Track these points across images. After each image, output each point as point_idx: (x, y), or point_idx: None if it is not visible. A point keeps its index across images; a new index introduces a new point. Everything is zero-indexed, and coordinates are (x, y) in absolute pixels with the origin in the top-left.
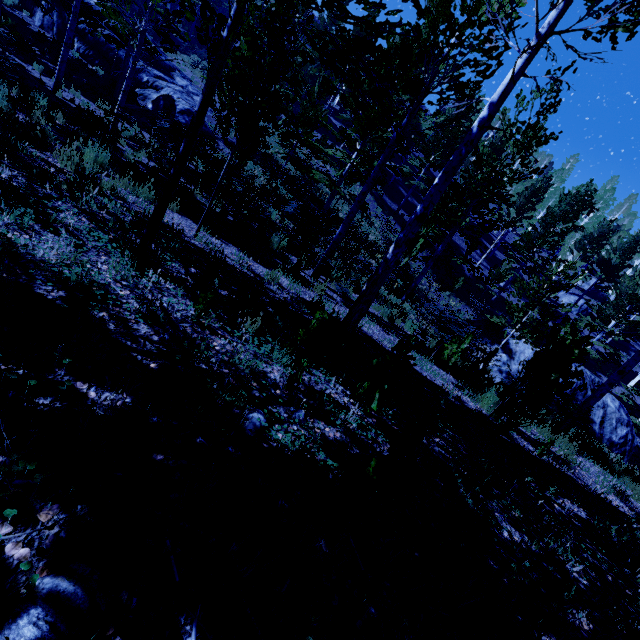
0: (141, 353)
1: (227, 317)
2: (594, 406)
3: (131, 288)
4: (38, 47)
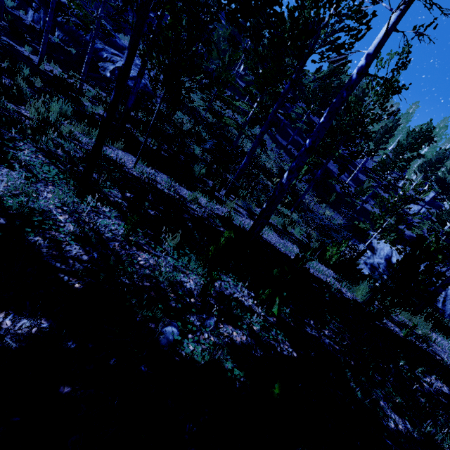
0: (68, 273)
1: (153, 233)
2: None
3: (71, 213)
4: (29, 35)
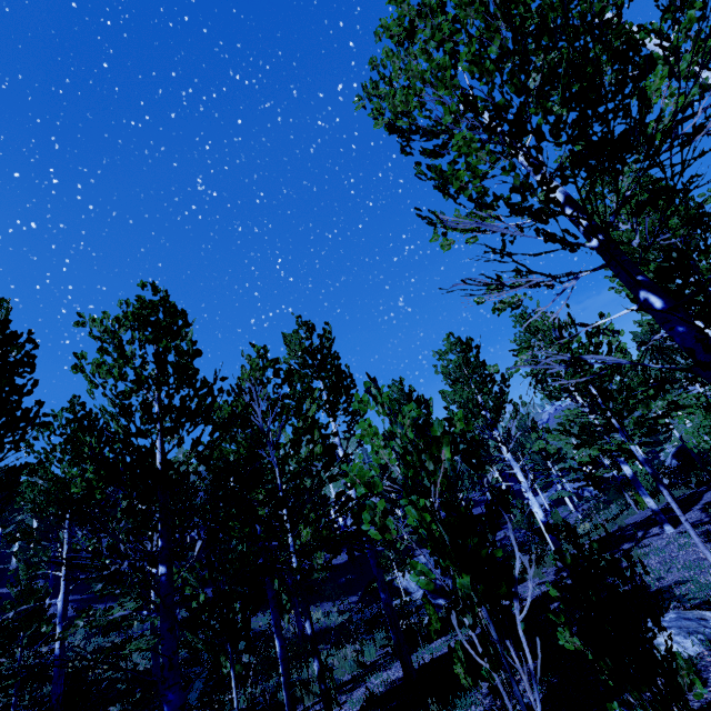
0: None
1: None
2: None
3: None
4: None
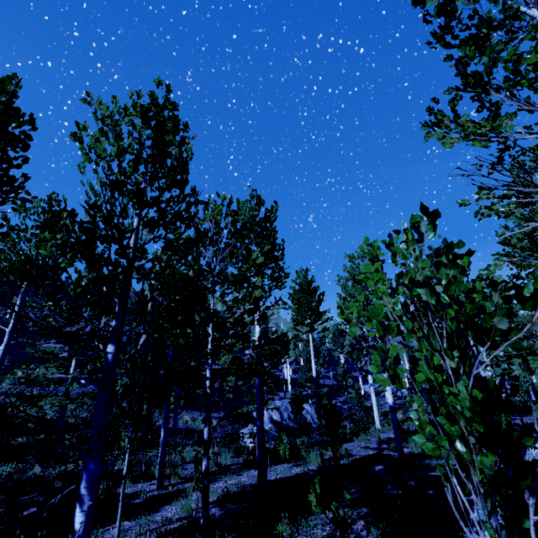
0: None
1: None
2: (305, 415)
3: None
4: None
